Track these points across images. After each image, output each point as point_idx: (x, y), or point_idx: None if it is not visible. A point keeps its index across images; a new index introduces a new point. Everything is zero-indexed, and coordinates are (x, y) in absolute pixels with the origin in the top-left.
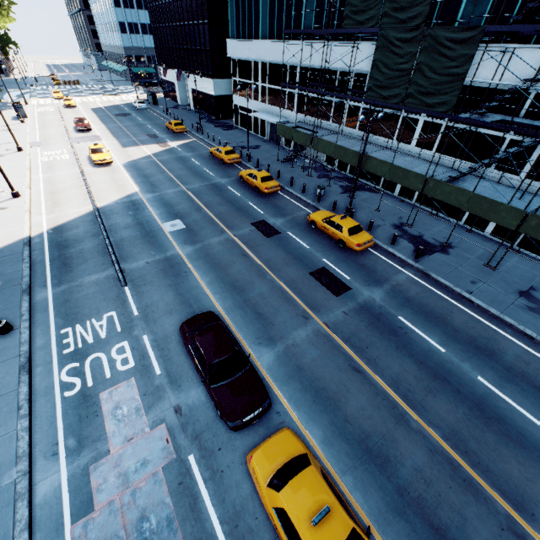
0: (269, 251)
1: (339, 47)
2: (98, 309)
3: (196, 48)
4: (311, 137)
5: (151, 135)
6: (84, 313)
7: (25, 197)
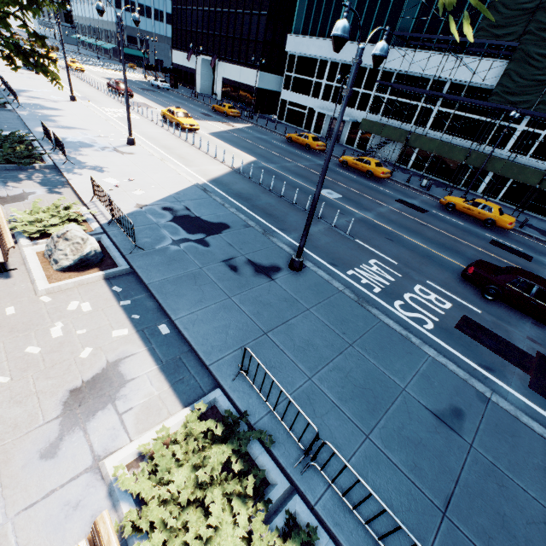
0: (438, 224)
1: (439, 58)
2: (355, 256)
3: (241, 37)
4: (408, 133)
5: (204, 113)
6: (347, 259)
7: (142, 146)
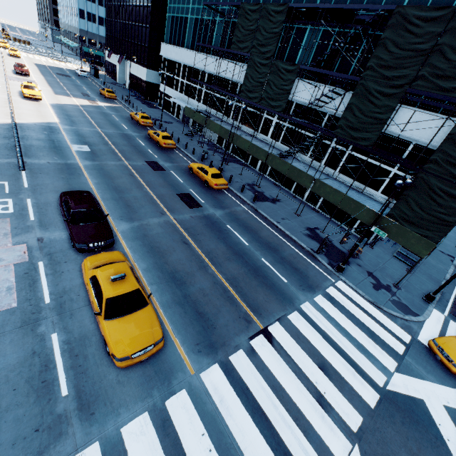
0: (152, 177)
1: (233, 65)
2: None
3: (138, 43)
4: (206, 118)
5: (84, 93)
6: None
7: None
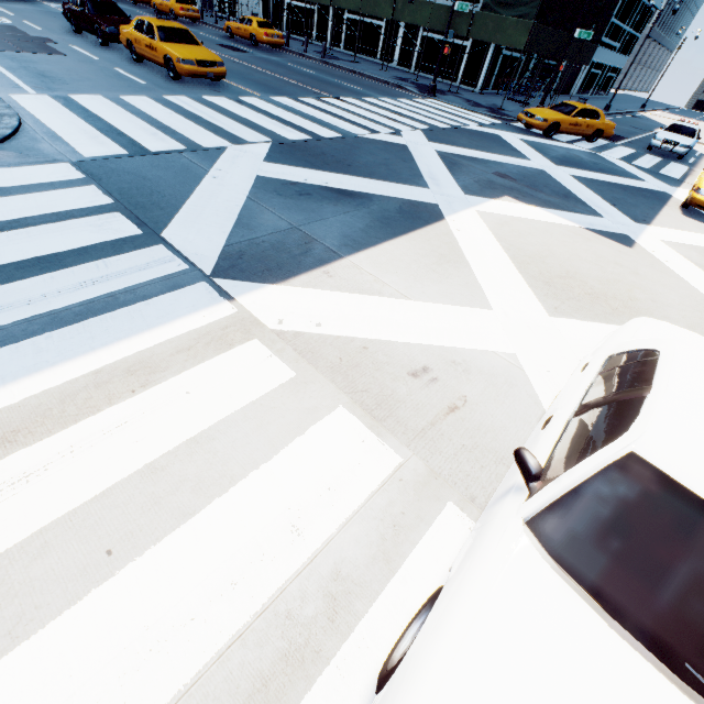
0: None
1: None
2: None
3: None
4: None
5: None
6: None
7: None
